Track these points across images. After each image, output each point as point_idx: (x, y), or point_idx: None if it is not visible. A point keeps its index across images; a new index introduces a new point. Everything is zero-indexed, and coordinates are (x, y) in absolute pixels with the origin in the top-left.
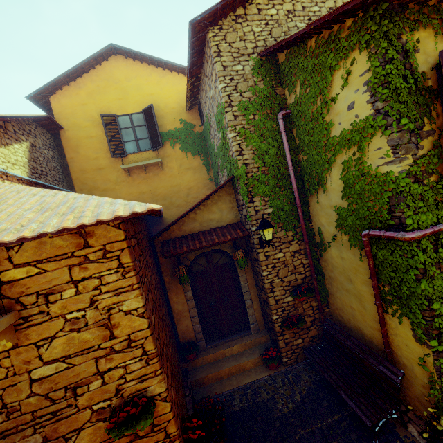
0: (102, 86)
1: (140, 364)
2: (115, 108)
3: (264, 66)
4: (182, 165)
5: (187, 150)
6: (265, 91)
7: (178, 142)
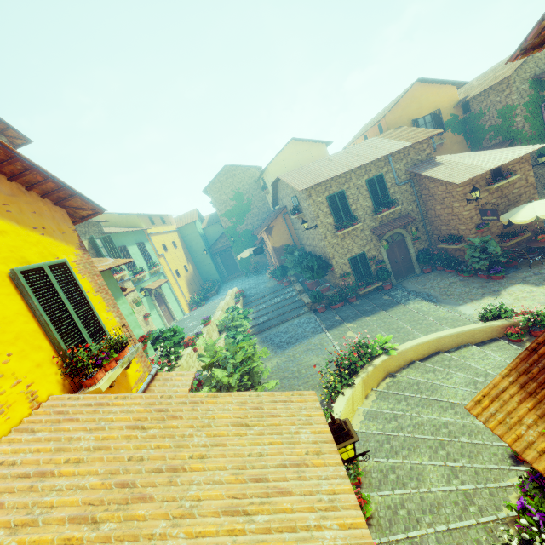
0: (409, 103)
1: (533, 190)
2: (416, 115)
3: (534, 83)
4: (452, 141)
5: (455, 132)
6: (535, 95)
7: (450, 128)
